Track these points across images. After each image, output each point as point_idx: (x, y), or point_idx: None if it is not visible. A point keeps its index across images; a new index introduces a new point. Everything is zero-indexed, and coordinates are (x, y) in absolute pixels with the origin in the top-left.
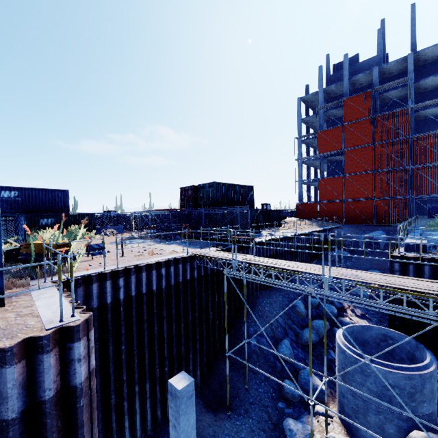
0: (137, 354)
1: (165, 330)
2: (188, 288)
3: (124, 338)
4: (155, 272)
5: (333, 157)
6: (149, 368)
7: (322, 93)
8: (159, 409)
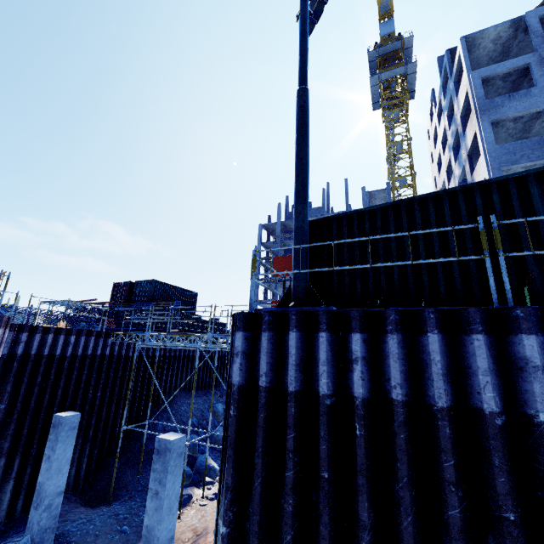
0: (17, 420)
1: (58, 402)
2: (96, 364)
3: (7, 396)
4: (63, 336)
5: (286, 281)
6: (25, 442)
7: (280, 225)
8: (22, 499)
